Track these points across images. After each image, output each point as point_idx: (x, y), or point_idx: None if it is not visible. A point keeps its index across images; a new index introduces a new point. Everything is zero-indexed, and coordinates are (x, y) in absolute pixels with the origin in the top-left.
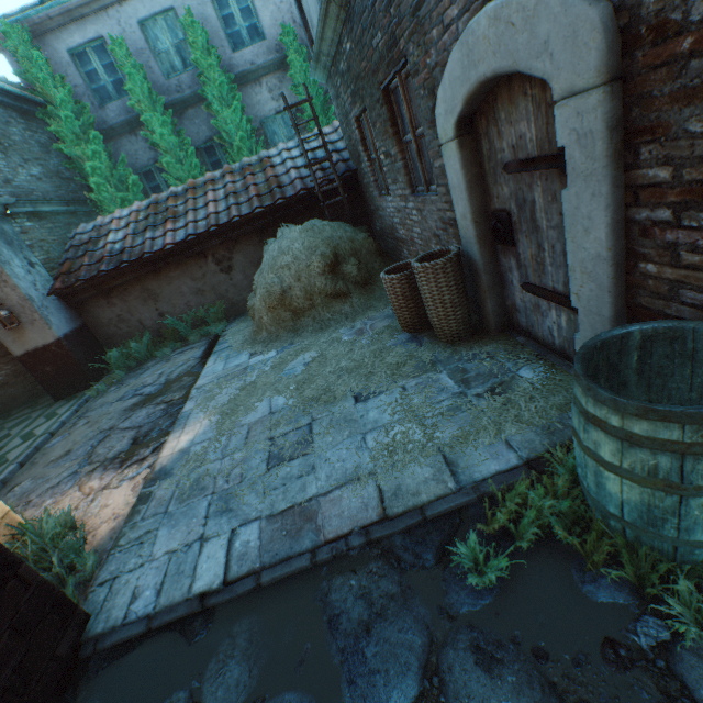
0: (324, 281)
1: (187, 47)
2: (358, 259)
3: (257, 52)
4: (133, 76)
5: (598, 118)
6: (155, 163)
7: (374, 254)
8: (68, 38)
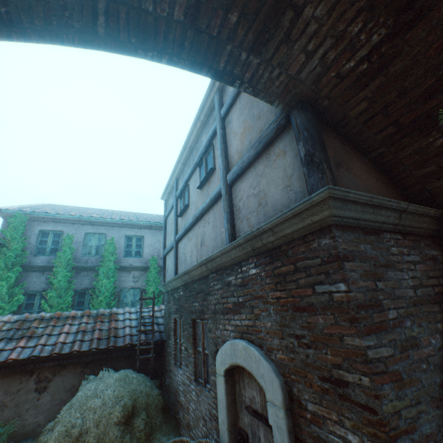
0: (117, 432)
1: (103, 248)
2: (148, 412)
3: (136, 260)
4: (66, 251)
5: (284, 423)
6: (43, 290)
7: (159, 409)
8: (45, 226)
